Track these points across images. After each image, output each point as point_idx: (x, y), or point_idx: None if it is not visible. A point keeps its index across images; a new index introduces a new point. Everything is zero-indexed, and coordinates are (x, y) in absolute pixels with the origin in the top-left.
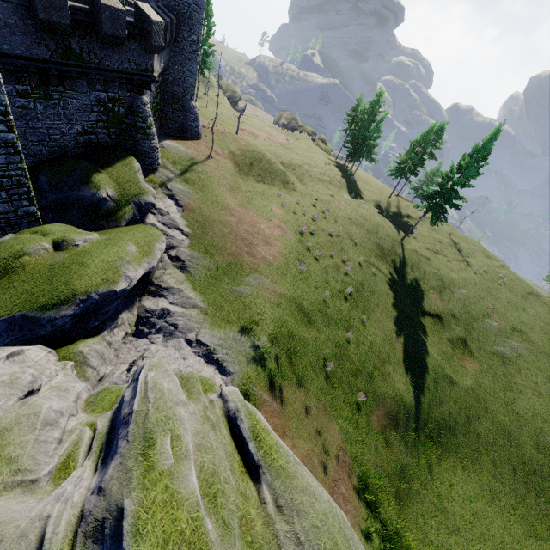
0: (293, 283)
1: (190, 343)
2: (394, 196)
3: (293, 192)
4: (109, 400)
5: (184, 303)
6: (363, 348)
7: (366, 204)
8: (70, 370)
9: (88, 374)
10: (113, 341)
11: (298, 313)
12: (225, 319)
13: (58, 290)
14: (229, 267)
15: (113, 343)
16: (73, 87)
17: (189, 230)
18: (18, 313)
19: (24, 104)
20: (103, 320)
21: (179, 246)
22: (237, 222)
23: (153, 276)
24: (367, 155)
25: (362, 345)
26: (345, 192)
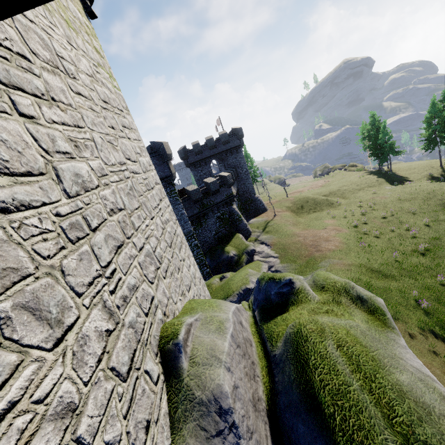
0: (357, 255)
1: None
2: None
3: (339, 207)
4: None
5: None
6: None
7: (412, 182)
8: None
9: None
10: None
11: (371, 273)
12: None
13: (226, 291)
14: (307, 263)
15: None
16: (208, 217)
17: (277, 255)
18: None
19: (195, 232)
20: None
21: (275, 264)
22: (303, 238)
23: None
24: (391, 152)
25: None
26: (386, 185)
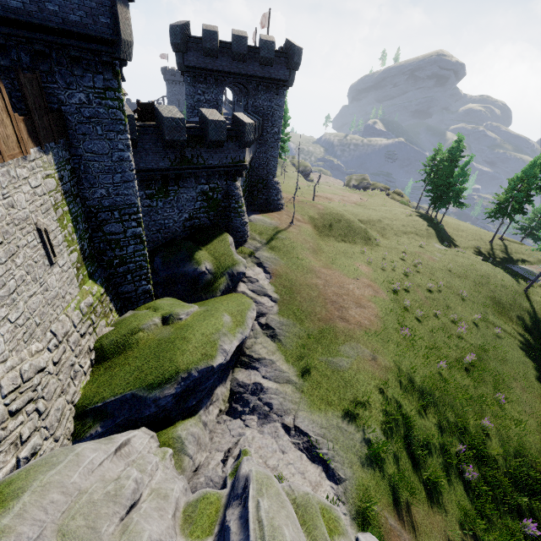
0: (397, 352)
1: (287, 430)
2: (497, 239)
3: (377, 248)
4: (208, 517)
5: (277, 377)
6: (511, 444)
7: (464, 251)
8: (168, 461)
9: (184, 464)
10: (208, 421)
11: (411, 391)
12: (324, 399)
13: (164, 367)
14: (321, 334)
15: (208, 423)
16: (184, 185)
17: (277, 296)
18: (129, 391)
19: (150, 203)
20: (200, 397)
21: (268, 312)
22: (324, 284)
23: (244, 345)
24: (454, 200)
25: (507, 440)
26: (436, 242)
